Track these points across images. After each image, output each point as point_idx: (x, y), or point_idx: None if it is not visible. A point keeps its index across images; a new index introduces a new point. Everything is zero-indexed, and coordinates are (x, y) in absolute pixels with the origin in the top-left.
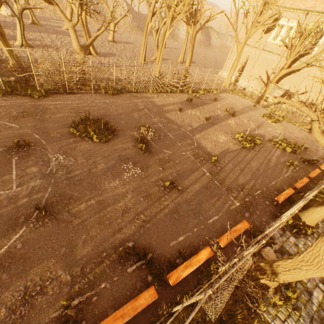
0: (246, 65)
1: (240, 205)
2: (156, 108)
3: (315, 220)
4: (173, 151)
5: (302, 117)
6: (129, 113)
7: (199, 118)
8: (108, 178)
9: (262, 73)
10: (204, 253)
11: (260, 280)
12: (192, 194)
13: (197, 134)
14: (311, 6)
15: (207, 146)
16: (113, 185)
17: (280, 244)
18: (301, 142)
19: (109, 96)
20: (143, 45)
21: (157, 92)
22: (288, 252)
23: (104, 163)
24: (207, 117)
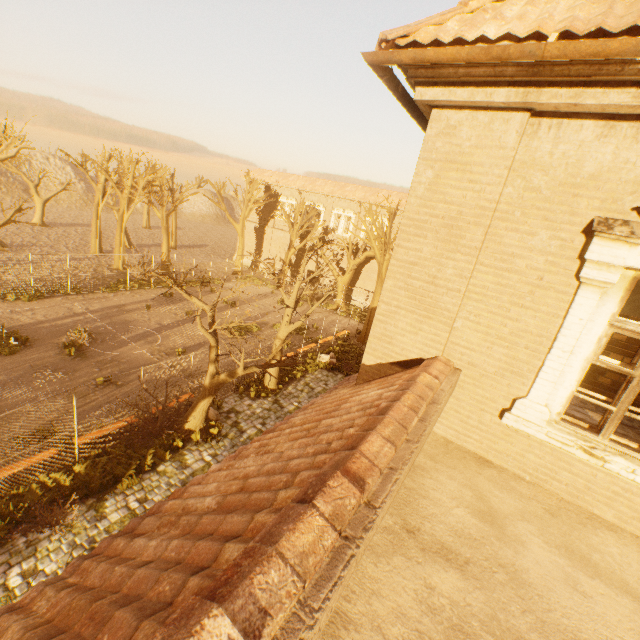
0: (262, 245)
1: (199, 386)
2: (108, 309)
3: (273, 380)
4: (122, 352)
5: (335, 298)
6: (59, 319)
7: (177, 314)
8: (10, 388)
9: (282, 253)
10: (127, 420)
11: (186, 428)
12: (136, 386)
13: (166, 331)
14: (301, 186)
15: (178, 341)
16: (17, 393)
17: (231, 407)
18: (317, 323)
19: (23, 303)
20: (95, 231)
21: (114, 290)
22: (237, 411)
23: (5, 375)
24: (186, 310)
